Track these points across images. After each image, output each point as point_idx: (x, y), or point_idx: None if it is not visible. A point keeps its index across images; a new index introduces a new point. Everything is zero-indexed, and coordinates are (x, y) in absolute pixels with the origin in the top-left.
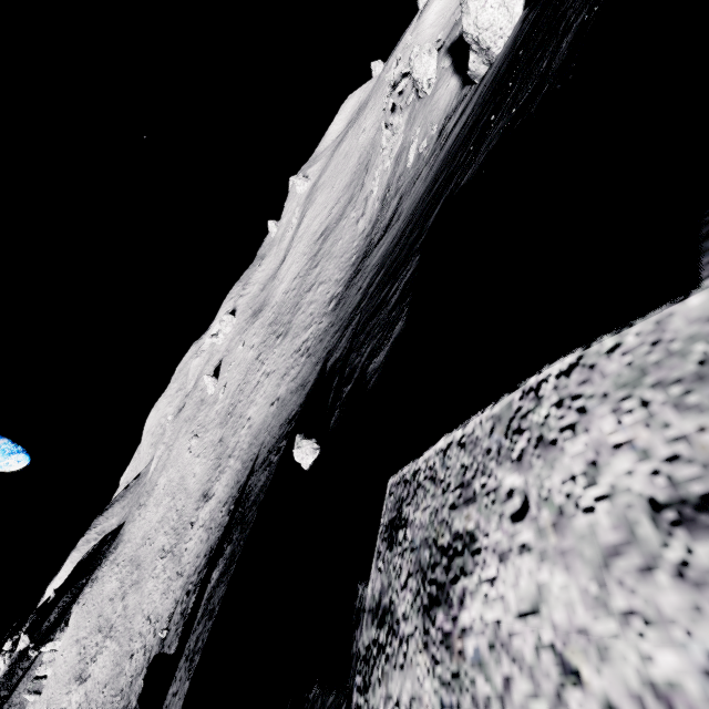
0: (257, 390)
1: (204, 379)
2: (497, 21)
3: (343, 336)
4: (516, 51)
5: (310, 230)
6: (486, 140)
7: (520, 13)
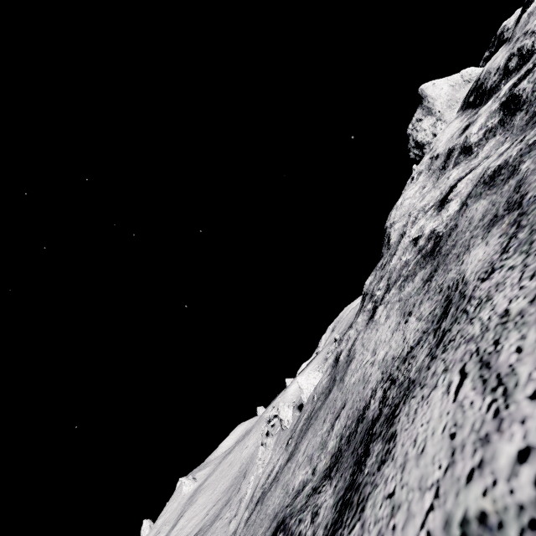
0: None
1: None
2: None
3: None
4: None
5: (183, 532)
6: None
7: None
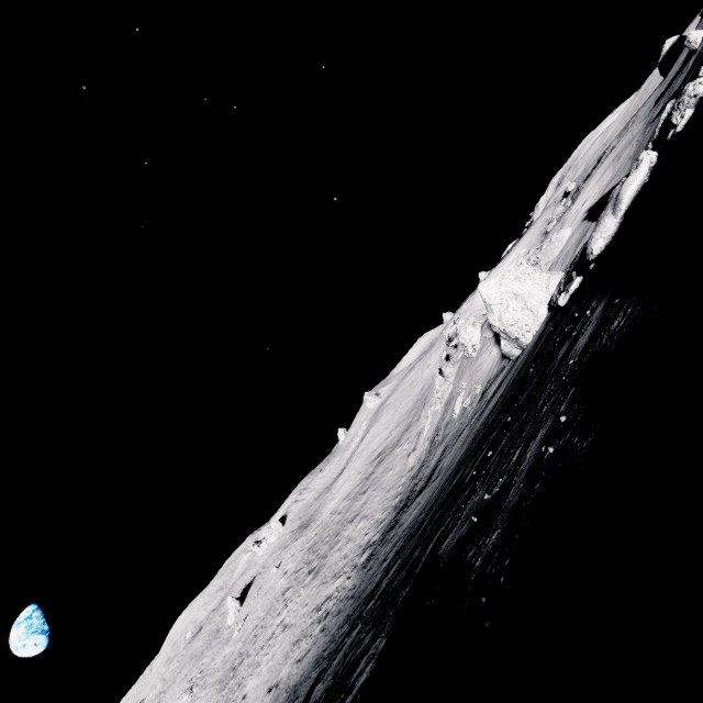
0: (268, 647)
1: (227, 601)
2: (522, 319)
3: (341, 646)
4: (531, 361)
5: (370, 448)
6: (472, 495)
7: (545, 314)
